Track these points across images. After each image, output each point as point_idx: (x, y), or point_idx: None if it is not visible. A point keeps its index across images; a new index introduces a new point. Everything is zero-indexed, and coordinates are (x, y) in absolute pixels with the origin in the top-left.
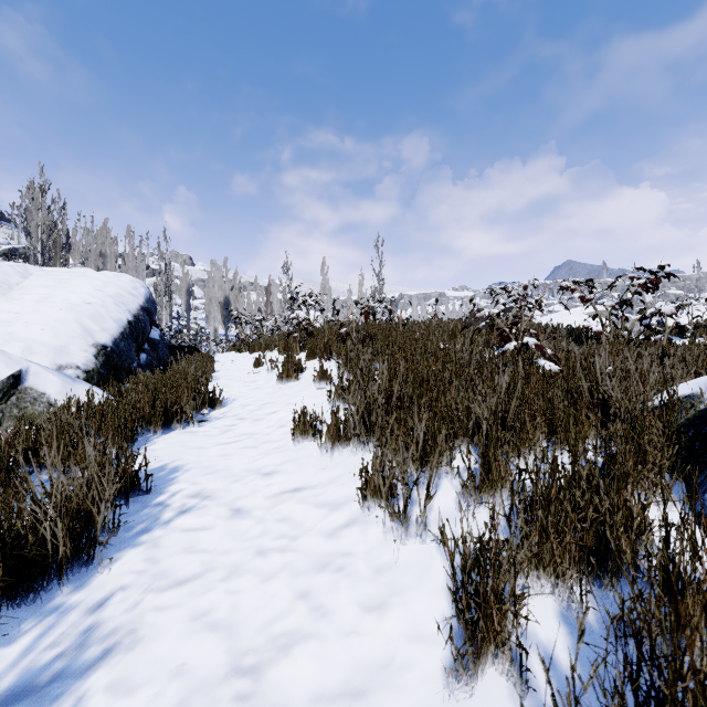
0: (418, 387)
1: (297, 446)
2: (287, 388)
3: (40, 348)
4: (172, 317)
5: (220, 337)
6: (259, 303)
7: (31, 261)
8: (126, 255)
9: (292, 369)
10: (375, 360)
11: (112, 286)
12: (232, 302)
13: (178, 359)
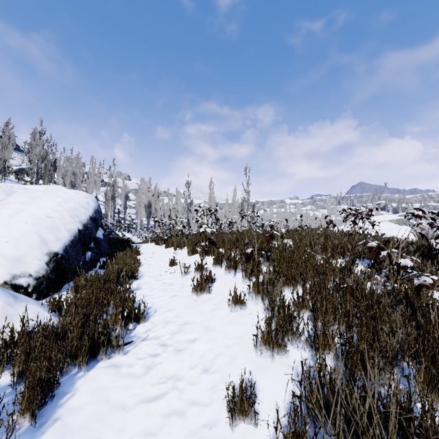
0: (397, 384)
1: (234, 433)
2: (202, 302)
3: (0, 260)
4: (115, 212)
5: (144, 225)
6: (169, 205)
7: (31, 176)
8: (89, 174)
9: (205, 283)
10: (280, 284)
11: (70, 202)
12: (153, 204)
13: (114, 255)
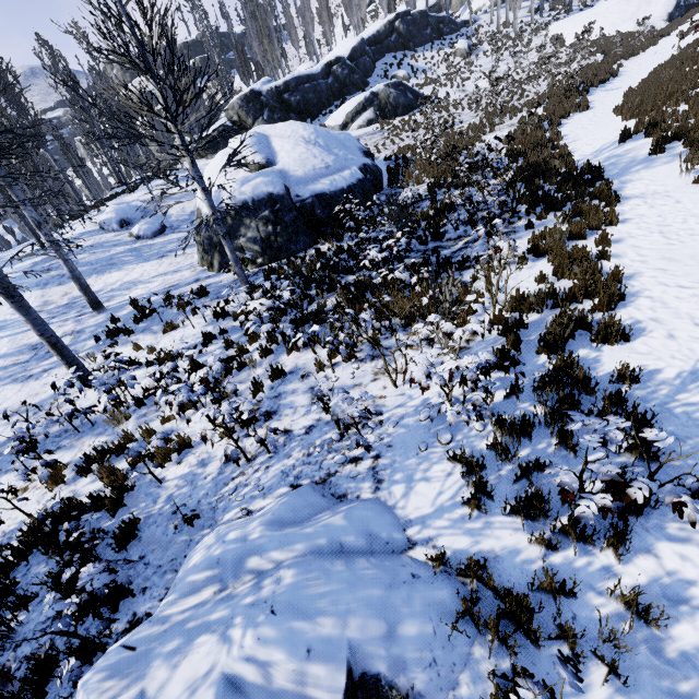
0: None
1: None
2: None
3: (658, 18)
4: None
5: None
6: None
7: None
8: None
9: None
10: None
11: None
12: None
13: (687, 12)
